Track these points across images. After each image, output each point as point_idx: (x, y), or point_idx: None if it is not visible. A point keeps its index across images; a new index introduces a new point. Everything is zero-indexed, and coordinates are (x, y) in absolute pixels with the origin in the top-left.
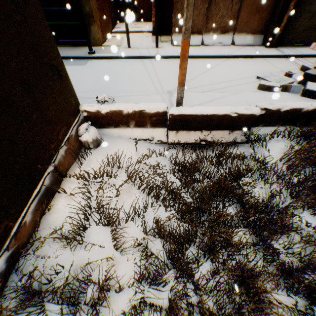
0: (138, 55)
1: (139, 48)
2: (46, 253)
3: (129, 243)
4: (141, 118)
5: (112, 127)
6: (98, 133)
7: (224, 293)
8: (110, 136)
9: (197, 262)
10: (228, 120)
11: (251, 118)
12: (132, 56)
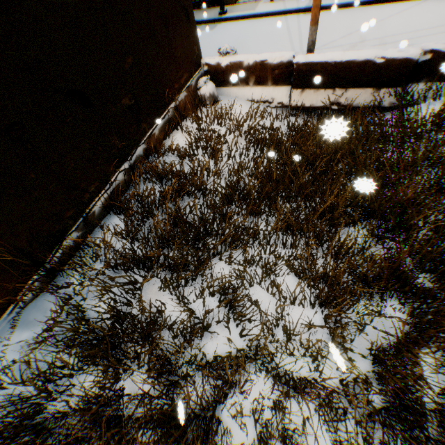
0: (280, 10)
1: (286, 1)
2: (165, 160)
3: (227, 175)
4: (262, 72)
5: (230, 86)
6: (215, 88)
7: (302, 211)
8: (228, 96)
9: (282, 182)
10: (371, 71)
11: (405, 66)
12: (272, 12)
